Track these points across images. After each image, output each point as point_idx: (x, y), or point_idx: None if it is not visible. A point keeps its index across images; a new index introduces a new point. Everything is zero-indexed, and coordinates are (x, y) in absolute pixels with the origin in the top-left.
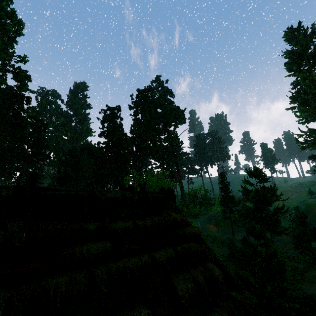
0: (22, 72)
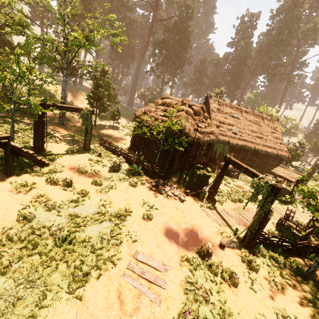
0: None
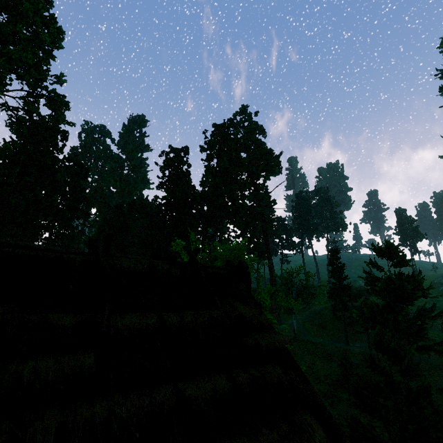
0: (58, 97)
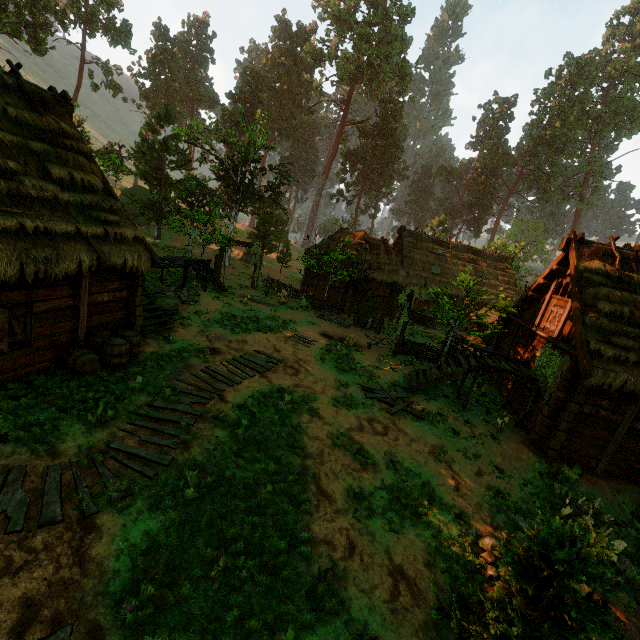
0: (408, 75)
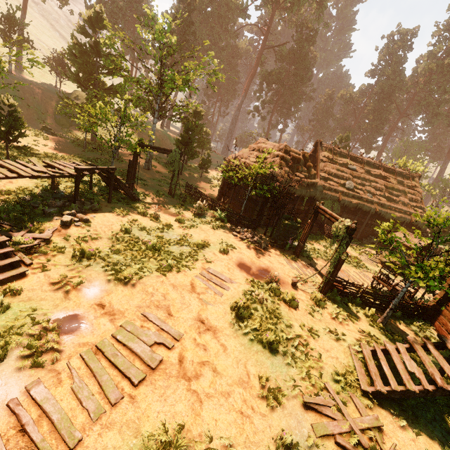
0: (325, 1)
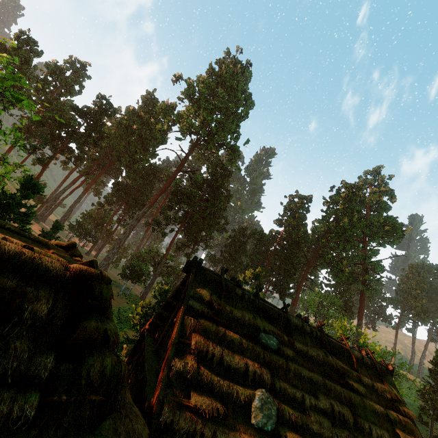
0: (238, 151)
